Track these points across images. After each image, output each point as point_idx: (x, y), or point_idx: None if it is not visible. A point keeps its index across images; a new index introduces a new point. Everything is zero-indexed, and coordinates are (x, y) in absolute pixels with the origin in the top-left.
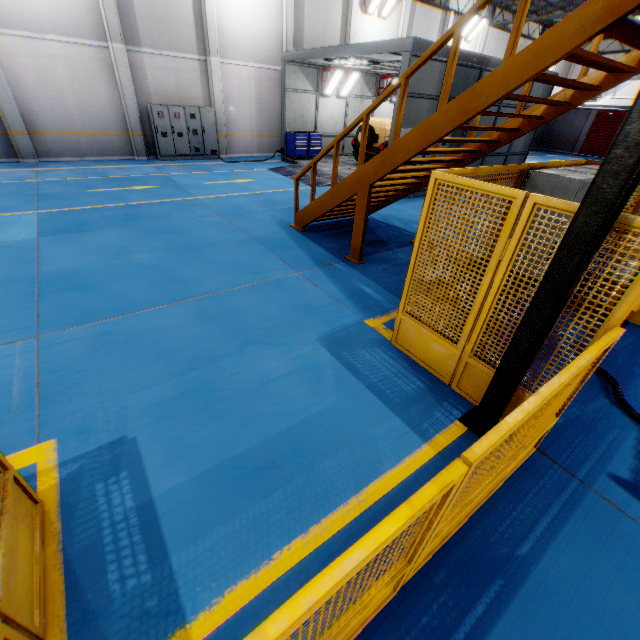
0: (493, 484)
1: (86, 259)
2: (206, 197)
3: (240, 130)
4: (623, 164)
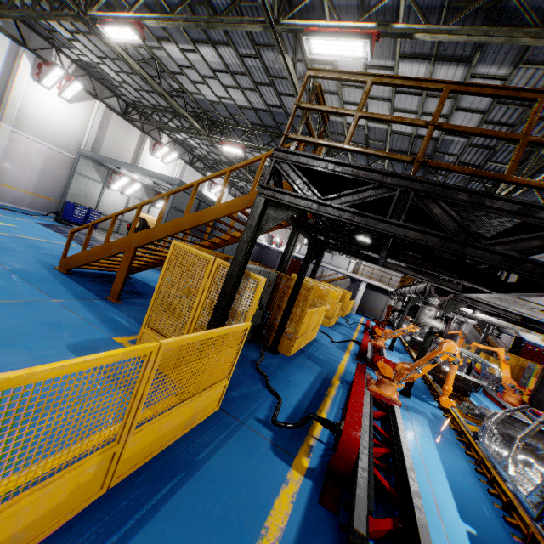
0: (187, 420)
1: None
2: None
3: (14, 184)
4: (243, 248)
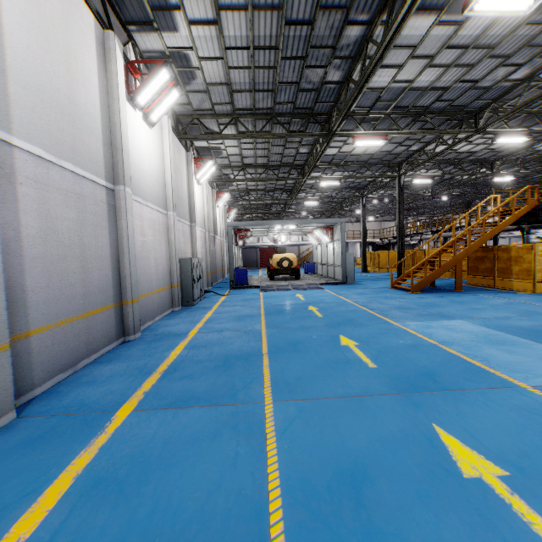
0: None
1: (491, 312)
2: (348, 300)
3: None
4: None
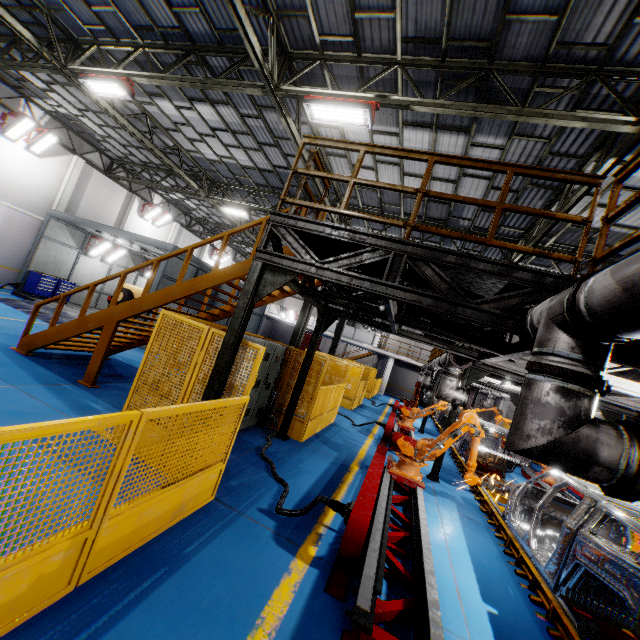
0: (175, 510)
1: None
2: None
3: None
4: (240, 315)
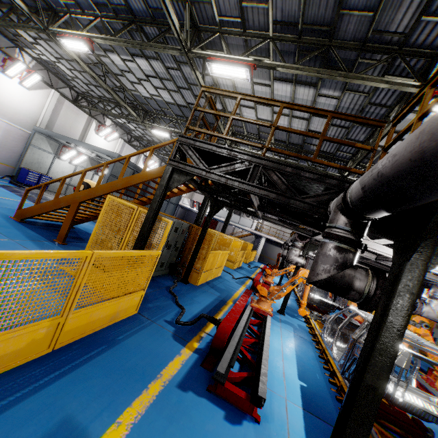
0: (112, 315)
1: None
2: None
3: None
4: (157, 200)
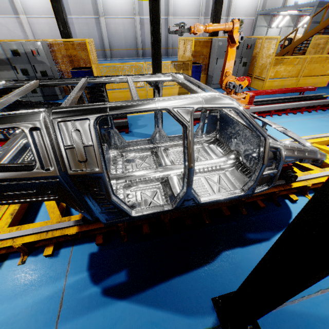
0: (313, 84)
1: None
2: None
3: None
4: None
